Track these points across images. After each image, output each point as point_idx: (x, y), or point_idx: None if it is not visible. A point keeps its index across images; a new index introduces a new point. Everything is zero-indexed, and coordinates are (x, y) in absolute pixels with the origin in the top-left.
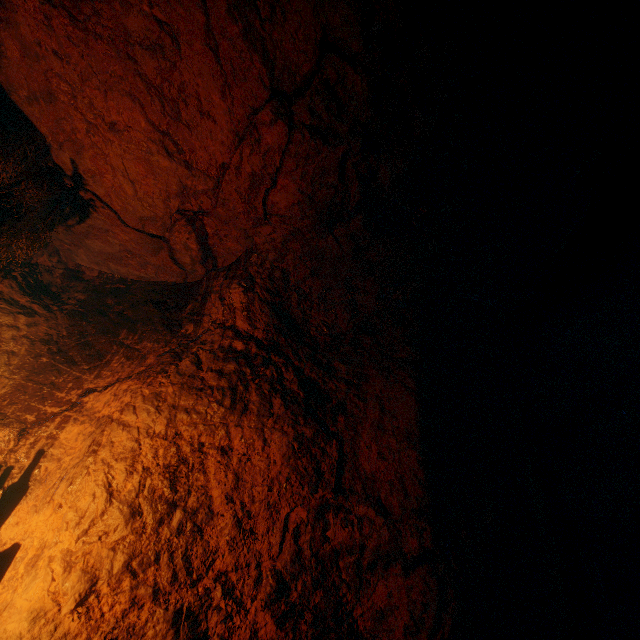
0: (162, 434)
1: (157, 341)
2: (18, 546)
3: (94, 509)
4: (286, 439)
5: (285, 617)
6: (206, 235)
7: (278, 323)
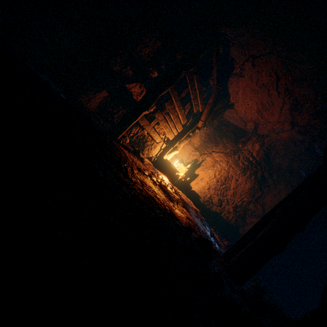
0: (226, 170)
1: (231, 145)
2: (198, 175)
3: (212, 177)
4: (250, 185)
5: (234, 211)
6: (257, 127)
7: (264, 157)
